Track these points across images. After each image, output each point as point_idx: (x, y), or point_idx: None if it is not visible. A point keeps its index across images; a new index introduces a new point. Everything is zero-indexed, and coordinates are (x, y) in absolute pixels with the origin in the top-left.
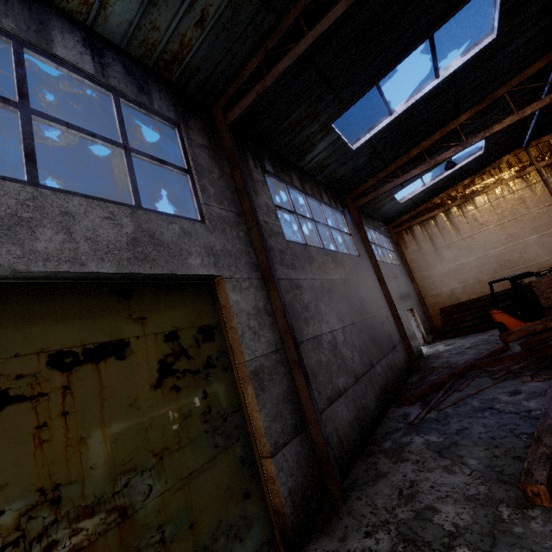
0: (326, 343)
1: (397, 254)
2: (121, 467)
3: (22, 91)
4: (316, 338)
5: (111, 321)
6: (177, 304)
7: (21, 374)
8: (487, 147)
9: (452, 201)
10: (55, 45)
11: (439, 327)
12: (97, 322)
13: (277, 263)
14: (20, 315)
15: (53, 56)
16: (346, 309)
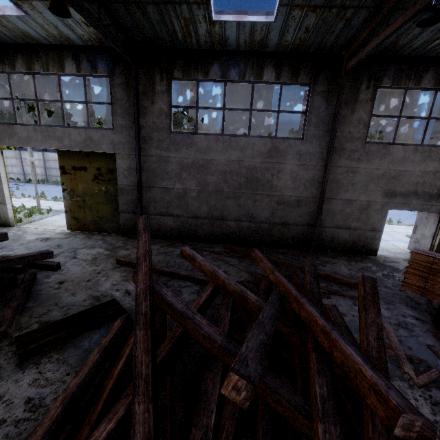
0: (175, 193)
1: None
2: (84, 193)
3: (61, 95)
4: (166, 188)
5: (84, 162)
6: (102, 160)
7: (68, 169)
8: None
9: None
10: (65, 68)
11: None
12: (81, 161)
13: (153, 147)
14: (67, 157)
15: (66, 73)
16: (216, 181)
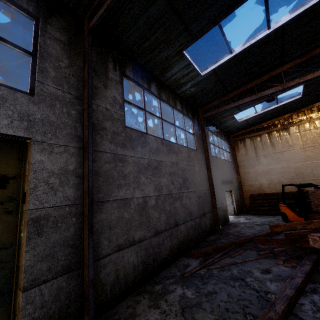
0: (134, 205)
1: (231, 154)
2: None
3: None
4: (124, 200)
5: None
6: None
7: None
8: (304, 94)
9: (274, 127)
10: None
11: (248, 205)
12: None
13: (106, 140)
14: None
15: None
16: (167, 183)
